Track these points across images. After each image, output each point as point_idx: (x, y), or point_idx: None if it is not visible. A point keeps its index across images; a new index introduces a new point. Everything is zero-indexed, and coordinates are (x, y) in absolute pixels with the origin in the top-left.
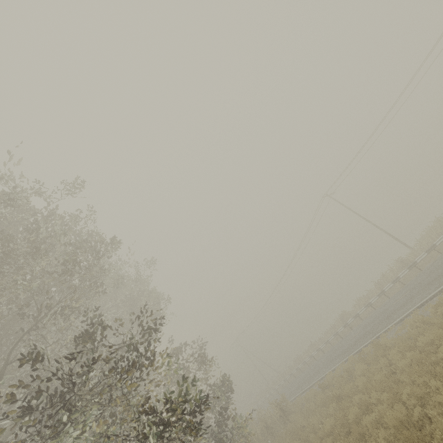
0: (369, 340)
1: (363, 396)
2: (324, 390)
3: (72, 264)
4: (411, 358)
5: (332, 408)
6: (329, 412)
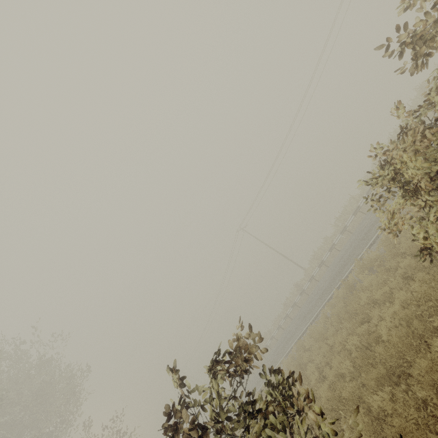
0: None
1: None
2: None
3: None
4: None
5: None
6: None
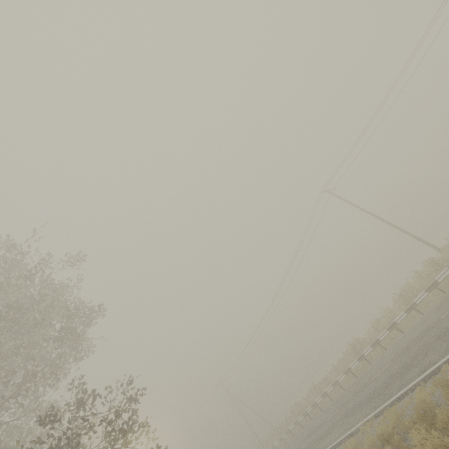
0: (416, 379)
1: None
2: None
3: None
4: None
5: None
6: None
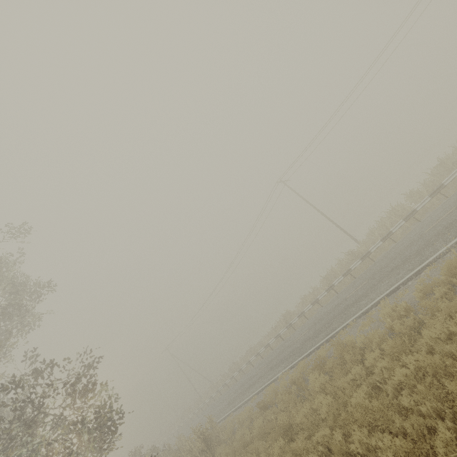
0: (321, 341)
1: (331, 433)
2: (263, 410)
3: None
4: (413, 364)
5: (278, 448)
6: (273, 456)
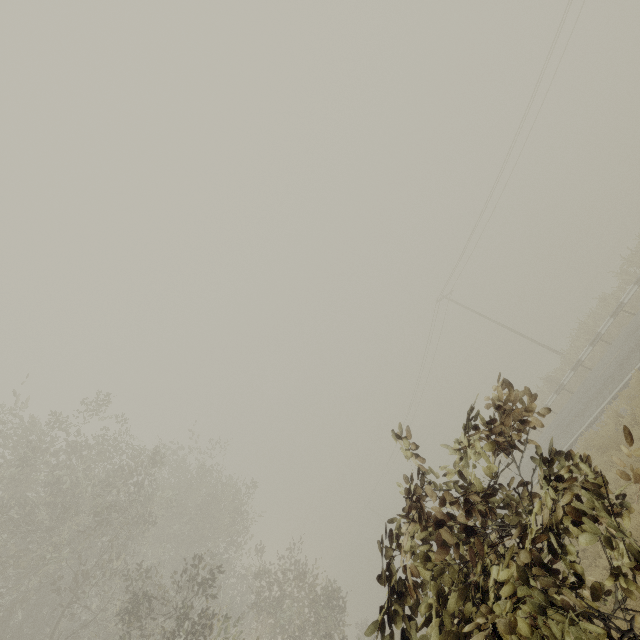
0: None
1: None
2: None
3: (107, 510)
4: None
5: None
6: None
